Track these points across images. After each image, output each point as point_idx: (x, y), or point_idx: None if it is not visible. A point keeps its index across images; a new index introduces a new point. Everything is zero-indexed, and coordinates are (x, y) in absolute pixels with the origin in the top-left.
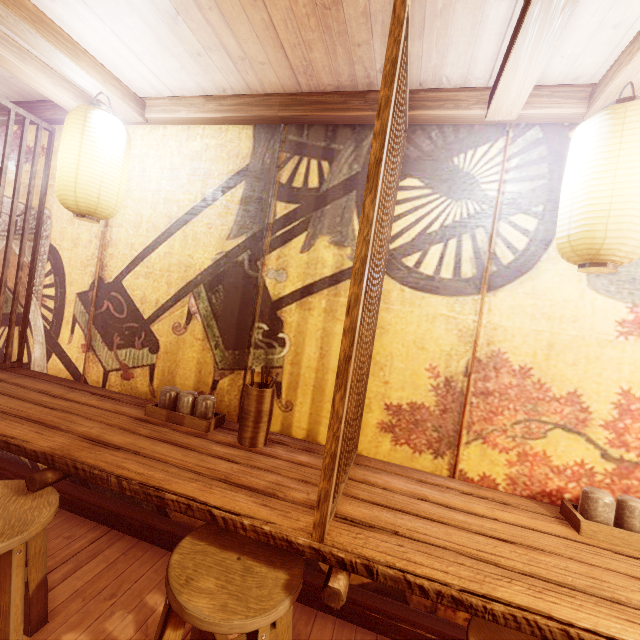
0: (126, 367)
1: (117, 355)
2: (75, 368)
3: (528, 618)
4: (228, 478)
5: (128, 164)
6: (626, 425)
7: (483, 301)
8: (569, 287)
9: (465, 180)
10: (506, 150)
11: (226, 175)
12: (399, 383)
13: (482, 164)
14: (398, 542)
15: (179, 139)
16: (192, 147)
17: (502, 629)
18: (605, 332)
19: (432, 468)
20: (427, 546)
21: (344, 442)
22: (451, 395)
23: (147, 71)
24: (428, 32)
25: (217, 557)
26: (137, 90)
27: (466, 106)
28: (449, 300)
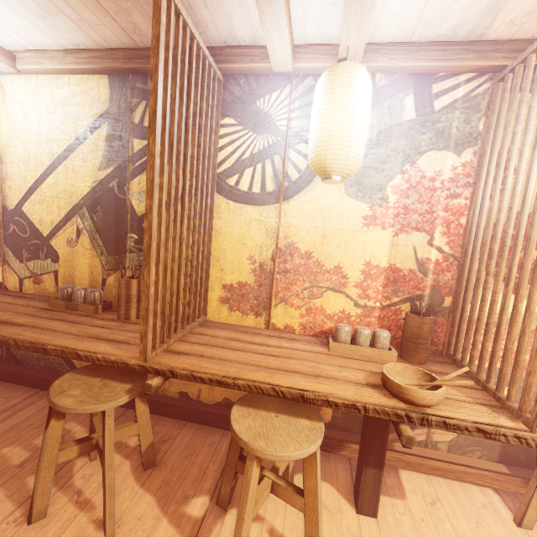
0: (36, 274)
1: (27, 266)
2: None
3: (256, 385)
4: (98, 336)
5: (6, 110)
6: (368, 284)
7: (281, 208)
8: (334, 195)
9: (265, 118)
10: (291, 95)
11: (92, 117)
12: (230, 269)
13: (276, 106)
14: (199, 359)
15: (50, 87)
16: (62, 94)
17: (259, 399)
18: (356, 224)
19: (255, 324)
20: (218, 360)
21: (172, 306)
22: (264, 275)
23: (7, 29)
24: (210, 4)
25: (87, 381)
26: (5, 44)
27: (258, 60)
28: (259, 208)
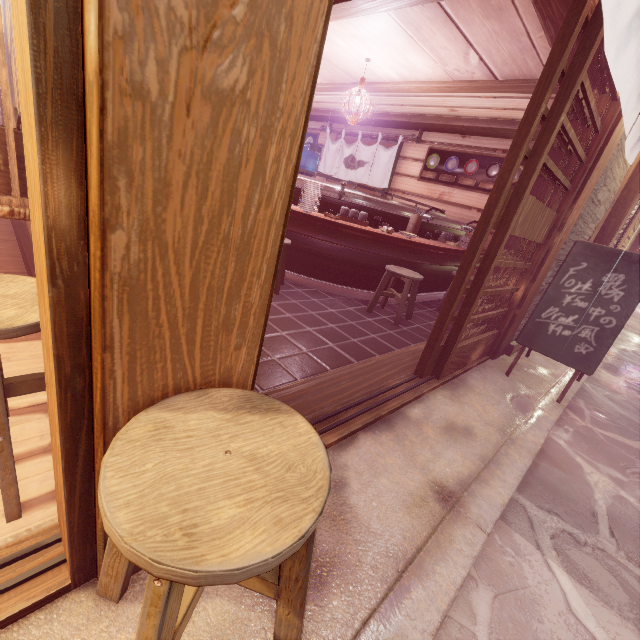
0: None
1: None
2: None
3: None
4: None
5: None
6: None
7: None
8: None
9: None
10: None
11: None
12: None
13: None
14: None
15: None
16: None
17: None
18: None
19: None
20: None
21: None
22: None
23: None
24: None
25: None
26: None
27: None
28: None
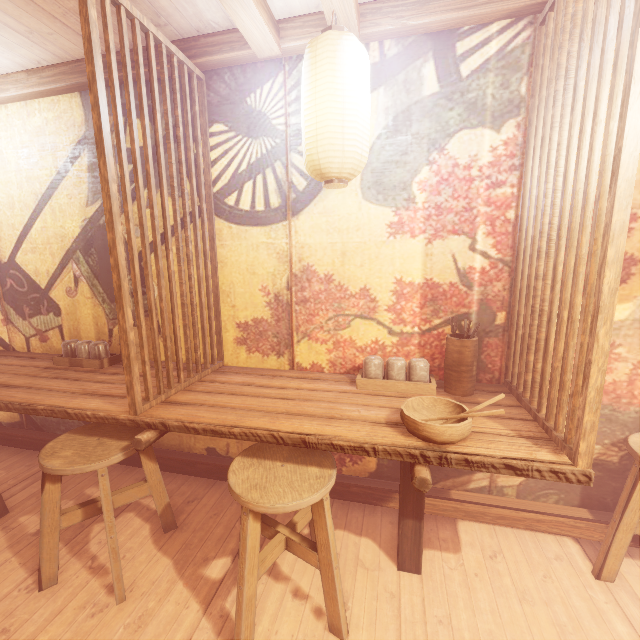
0: (41, 332)
1: (31, 323)
2: (2, 340)
3: (252, 432)
4: (95, 392)
5: None
6: (402, 306)
7: (290, 225)
8: (350, 202)
9: (259, 118)
10: (286, 84)
11: (70, 146)
12: (243, 305)
13: (269, 101)
14: (198, 409)
15: (21, 117)
16: (34, 123)
17: (268, 449)
18: (380, 235)
19: (278, 366)
20: (219, 408)
21: (167, 352)
22: (281, 307)
23: None
24: None
25: (82, 440)
26: None
27: (239, 47)
28: (266, 229)
